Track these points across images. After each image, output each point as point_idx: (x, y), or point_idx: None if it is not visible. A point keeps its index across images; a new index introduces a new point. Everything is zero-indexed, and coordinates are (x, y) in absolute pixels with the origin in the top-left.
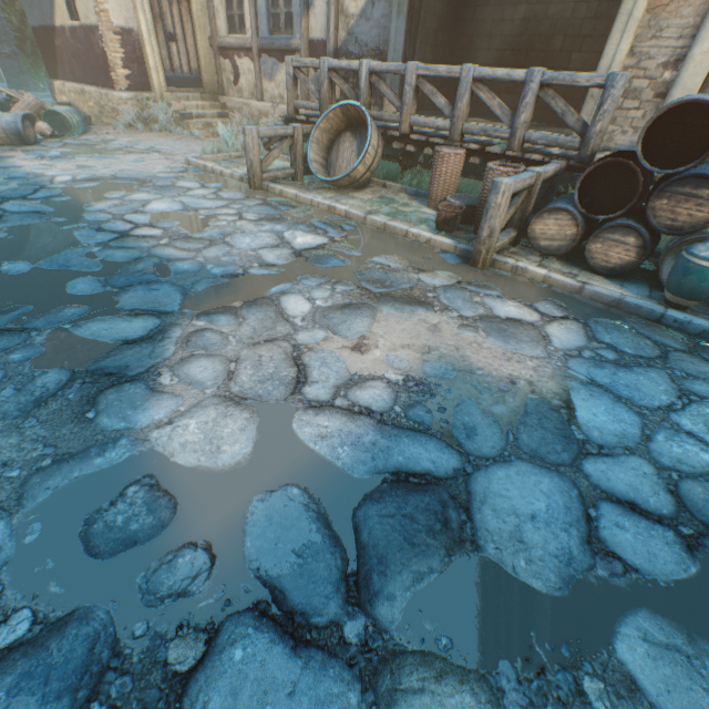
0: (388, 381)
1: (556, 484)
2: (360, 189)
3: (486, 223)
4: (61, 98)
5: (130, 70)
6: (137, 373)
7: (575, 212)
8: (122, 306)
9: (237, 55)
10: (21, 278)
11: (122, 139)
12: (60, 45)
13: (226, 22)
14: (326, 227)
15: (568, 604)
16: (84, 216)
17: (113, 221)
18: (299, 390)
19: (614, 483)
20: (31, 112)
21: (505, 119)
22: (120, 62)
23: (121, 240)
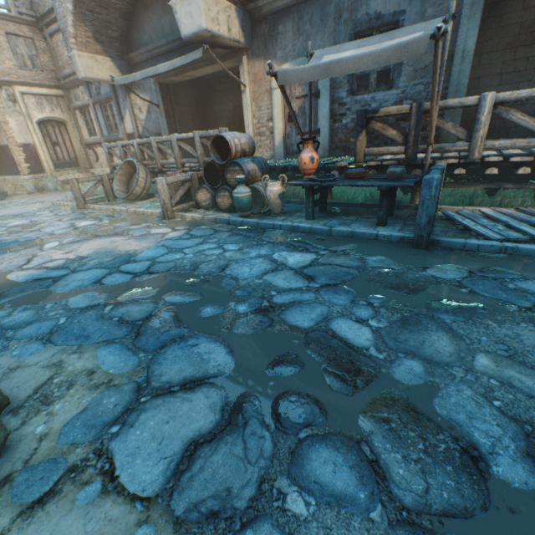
0: (68, 259)
1: (103, 272)
2: (145, 200)
3: (161, 198)
4: None
5: (30, 163)
6: None
7: (207, 187)
8: None
9: (96, 147)
10: None
11: (23, 200)
12: None
13: (88, 132)
14: (104, 217)
15: (66, 294)
16: None
17: None
18: (22, 267)
19: (128, 268)
20: None
21: (195, 154)
22: (23, 160)
23: None
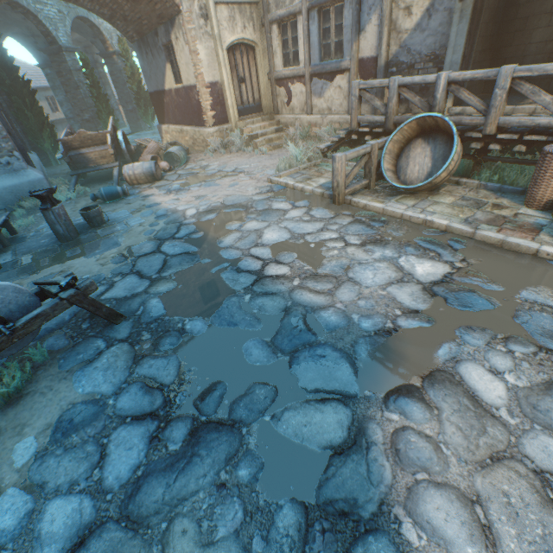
0: None
1: None
2: (434, 191)
3: None
4: (166, 136)
5: (215, 111)
6: (371, 515)
7: None
8: (303, 384)
9: (290, 83)
10: (203, 340)
11: (212, 163)
12: (167, 102)
13: (282, 59)
14: (433, 247)
15: None
16: (221, 254)
17: (243, 257)
18: None
19: None
20: (155, 154)
21: None
22: (209, 107)
23: (260, 283)
